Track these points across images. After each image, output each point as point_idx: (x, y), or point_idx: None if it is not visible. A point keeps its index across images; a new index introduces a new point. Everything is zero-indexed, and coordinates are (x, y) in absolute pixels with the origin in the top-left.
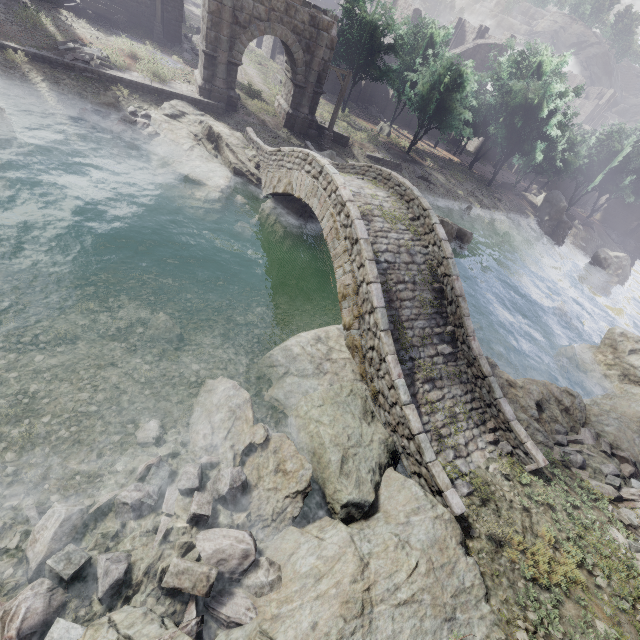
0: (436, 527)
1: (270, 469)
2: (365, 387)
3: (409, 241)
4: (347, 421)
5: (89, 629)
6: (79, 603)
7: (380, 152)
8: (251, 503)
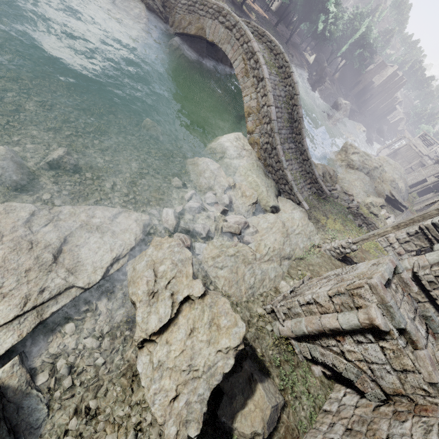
0: (301, 214)
1: (240, 195)
2: (260, 164)
3: (278, 82)
4: (261, 177)
5: (209, 243)
6: (196, 239)
7: (227, 2)
8: (235, 209)
